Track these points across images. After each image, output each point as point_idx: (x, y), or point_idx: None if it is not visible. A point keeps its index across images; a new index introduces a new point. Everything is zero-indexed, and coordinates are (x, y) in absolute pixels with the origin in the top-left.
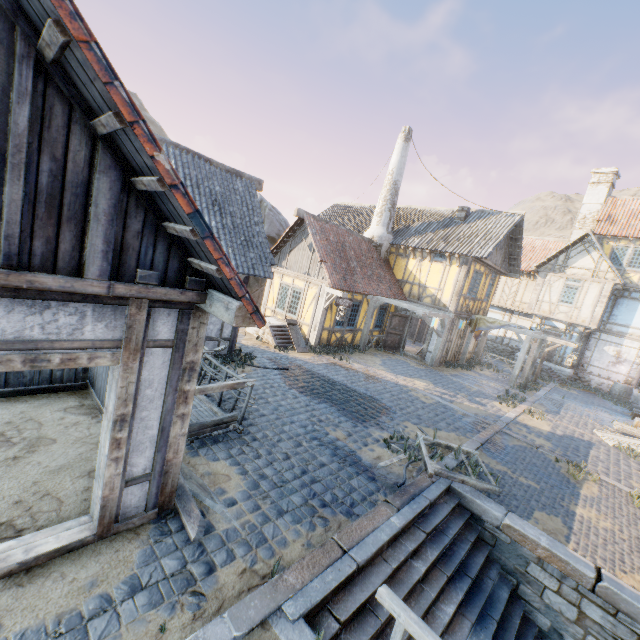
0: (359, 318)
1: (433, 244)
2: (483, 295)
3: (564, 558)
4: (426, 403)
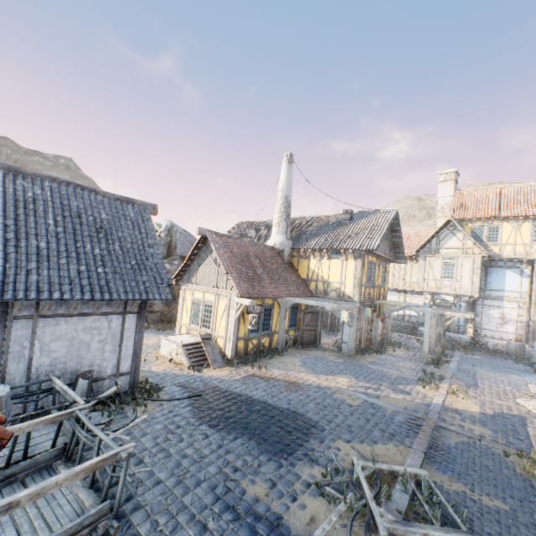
0: (273, 321)
1: (328, 244)
2: (380, 282)
3: None
4: (353, 406)
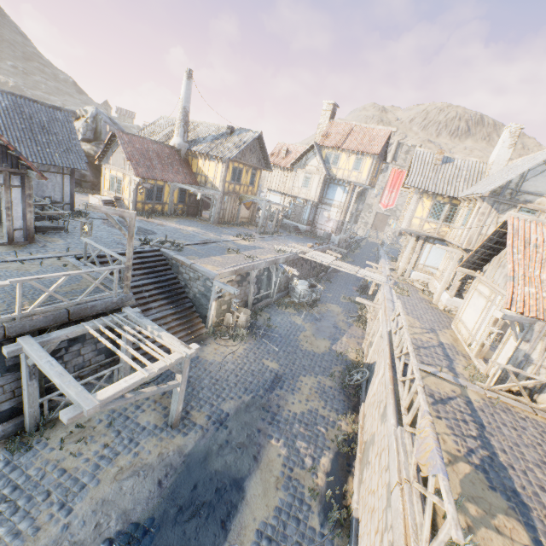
0: (165, 196)
1: (209, 150)
2: (248, 182)
3: (185, 261)
4: (184, 234)
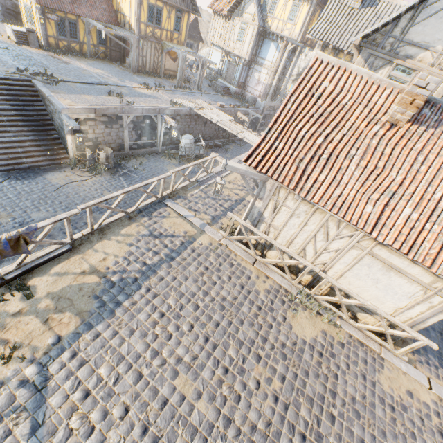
0: (80, 34)
1: None
2: (172, 28)
3: (45, 93)
4: (81, 73)
